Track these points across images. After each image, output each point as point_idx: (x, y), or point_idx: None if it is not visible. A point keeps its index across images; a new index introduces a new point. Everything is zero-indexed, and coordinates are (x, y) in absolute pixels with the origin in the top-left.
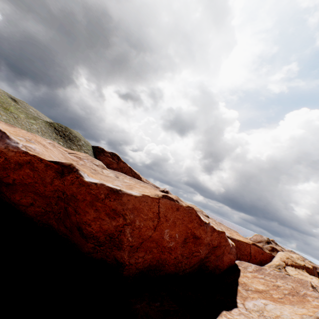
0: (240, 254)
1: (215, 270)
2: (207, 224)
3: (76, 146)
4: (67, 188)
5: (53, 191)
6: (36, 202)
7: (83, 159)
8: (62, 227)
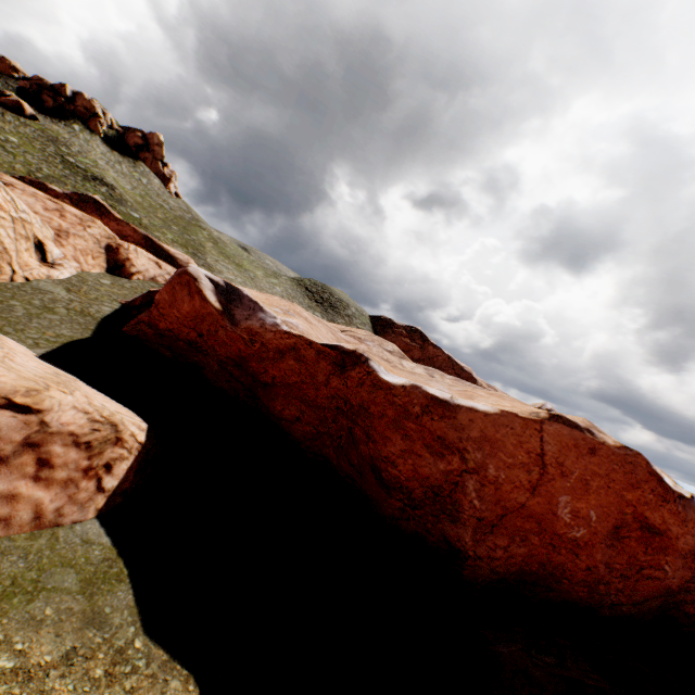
0: None
1: None
2: (684, 499)
3: (341, 318)
4: (351, 393)
5: (329, 397)
6: (303, 415)
7: (365, 340)
8: (344, 462)
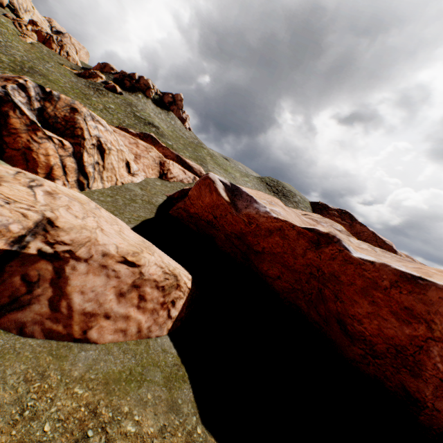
0: None
1: None
2: None
3: (291, 203)
4: (323, 264)
5: (304, 265)
6: (282, 275)
7: (320, 222)
8: (312, 312)
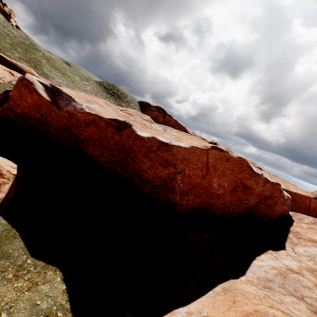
0: (296, 207)
1: (264, 218)
2: (259, 175)
3: (124, 103)
4: (125, 142)
5: (114, 144)
6: (103, 153)
7: (133, 115)
8: (125, 173)
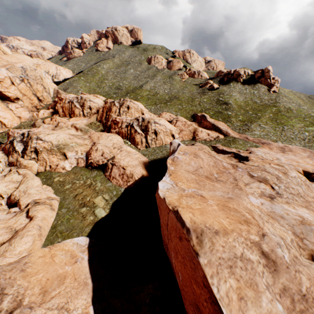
0: None
1: None
2: None
3: None
4: None
5: None
6: None
7: (239, 168)
8: None
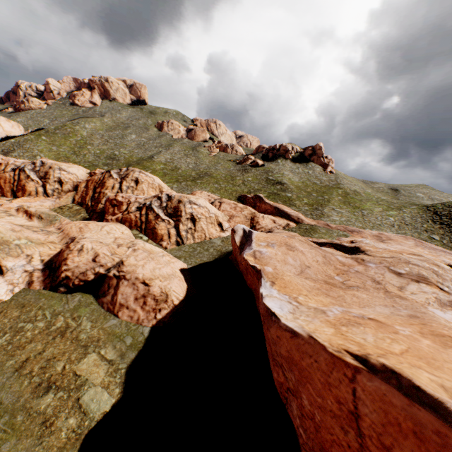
0: None
1: None
2: None
3: None
4: None
5: None
6: None
7: (369, 262)
8: None
